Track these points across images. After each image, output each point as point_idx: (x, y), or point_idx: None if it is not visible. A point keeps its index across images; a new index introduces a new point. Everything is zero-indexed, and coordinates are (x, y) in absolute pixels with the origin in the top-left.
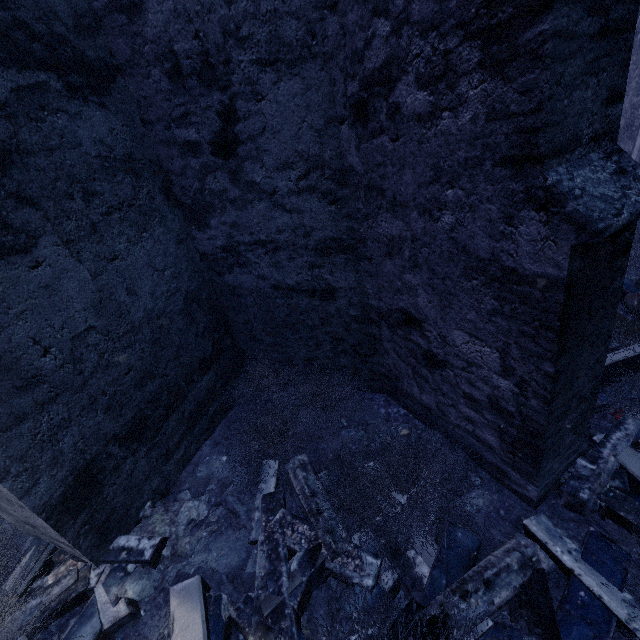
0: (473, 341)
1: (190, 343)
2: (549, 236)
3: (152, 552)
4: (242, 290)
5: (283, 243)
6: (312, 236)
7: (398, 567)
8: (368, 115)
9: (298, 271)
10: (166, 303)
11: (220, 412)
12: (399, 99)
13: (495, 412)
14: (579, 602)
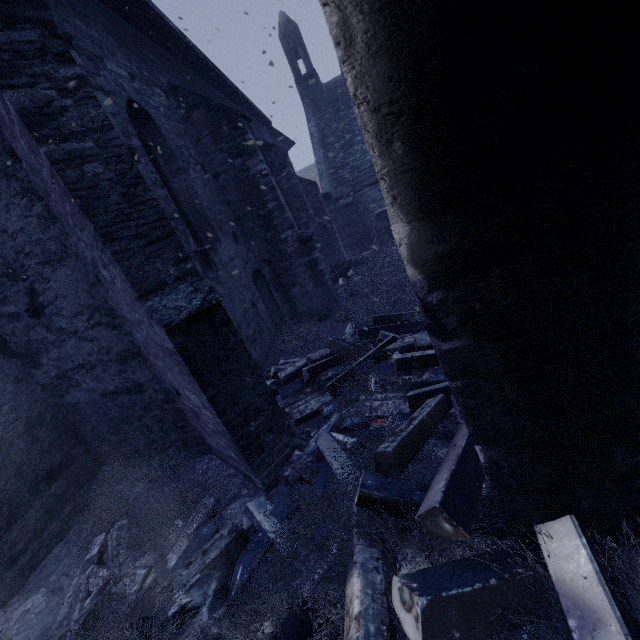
0: (190, 393)
1: (34, 459)
2: (160, 330)
3: None
4: (81, 404)
5: (95, 362)
6: (111, 352)
7: (157, 568)
8: (101, 281)
9: (113, 378)
10: (5, 431)
11: (75, 514)
12: (103, 274)
13: (221, 435)
14: (256, 540)
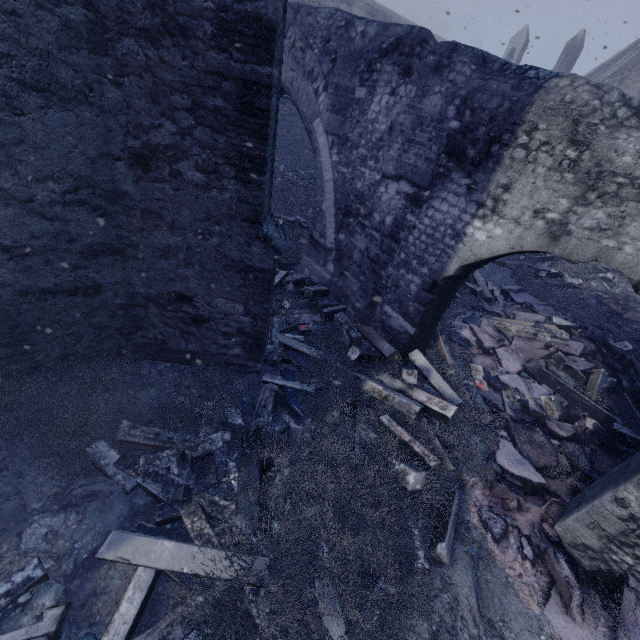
0: (229, 302)
1: None
2: (266, 253)
3: (42, 568)
4: None
5: (39, 248)
6: (78, 242)
7: (230, 428)
8: (150, 167)
9: (58, 274)
10: None
11: None
12: (181, 170)
13: (241, 335)
14: (289, 393)
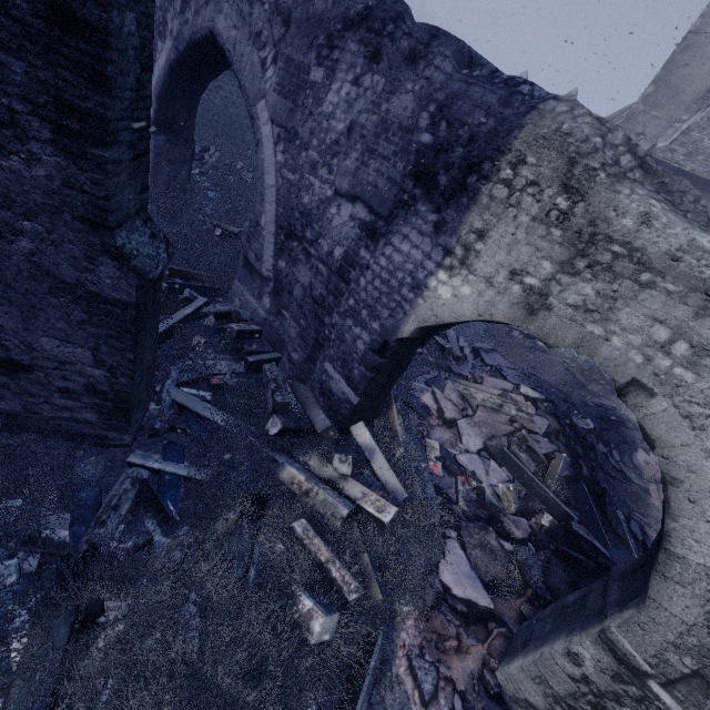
0: (65, 345)
1: None
2: (122, 277)
3: None
4: None
5: None
6: None
7: (39, 548)
8: None
9: None
10: None
11: None
12: None
13: (92, 395)
14: (167, 482)
